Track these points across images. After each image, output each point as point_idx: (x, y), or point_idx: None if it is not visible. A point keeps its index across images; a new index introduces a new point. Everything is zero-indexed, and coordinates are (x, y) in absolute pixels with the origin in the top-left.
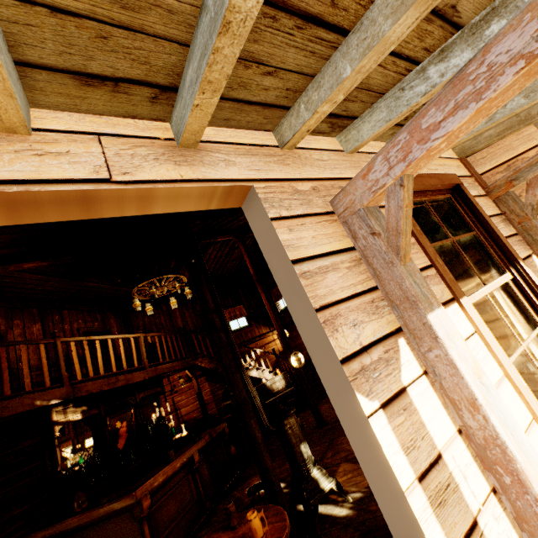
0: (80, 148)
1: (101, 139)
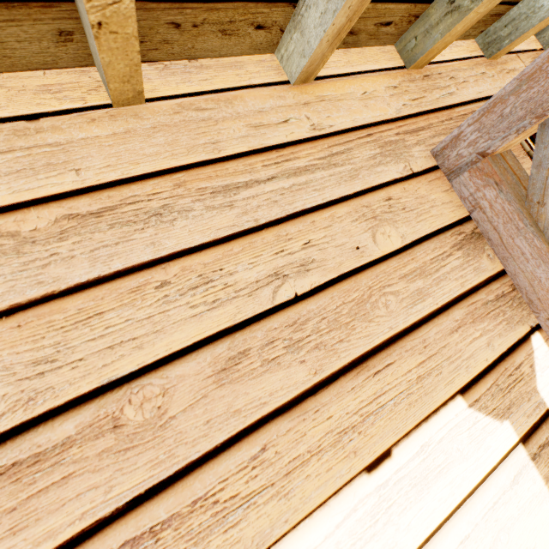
0: (516, 65)
1: (518, 56)
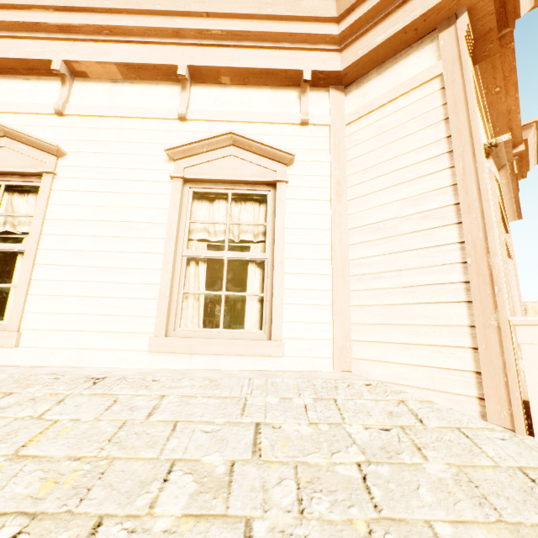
0: None
1: None
